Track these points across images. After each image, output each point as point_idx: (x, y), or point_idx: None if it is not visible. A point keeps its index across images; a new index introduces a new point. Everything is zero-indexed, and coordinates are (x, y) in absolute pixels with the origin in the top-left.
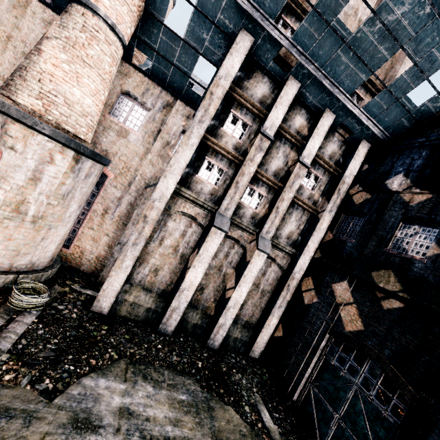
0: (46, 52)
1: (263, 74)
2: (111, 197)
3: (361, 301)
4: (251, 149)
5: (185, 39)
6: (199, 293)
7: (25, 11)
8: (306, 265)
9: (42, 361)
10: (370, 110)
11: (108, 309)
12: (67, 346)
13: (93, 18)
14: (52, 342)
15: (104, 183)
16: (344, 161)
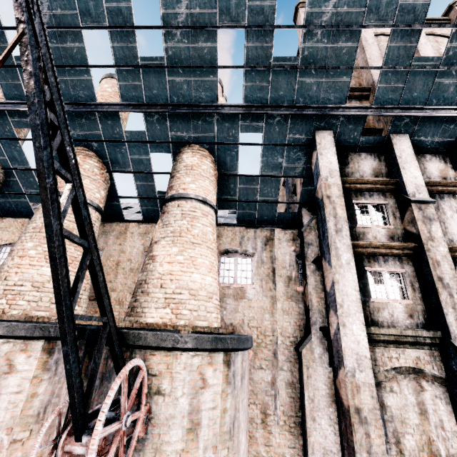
0: (159, 255)
1: (357, 153)
2: (261, 387)
3: None
4: (418, 226)
5: (262, 174)
6: None
7: (126, 236)
8: None
9: None
10: None
11: None
12: None
13: (187, 204)
14: None
15: None
16: None
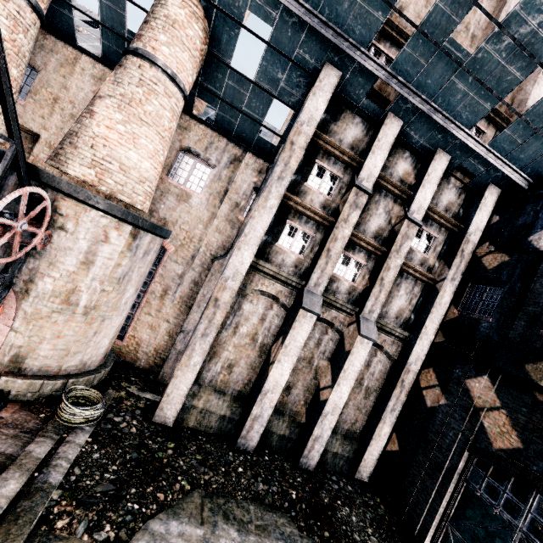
0: (99, 113)
1: (354, 114)
2: (171, 275)
3: (513, 405)
4: (344, 207)
5: (256, 81)
6: (285, 393)
7: (74, 68)
8: (424, 353)
9: (100, 498)
10: (499, 146)
11: (173, 419)
12: (128, 475)
13: (150, 70)
14: (110, 470)
15: (163, 258)
16: (465, 213)
